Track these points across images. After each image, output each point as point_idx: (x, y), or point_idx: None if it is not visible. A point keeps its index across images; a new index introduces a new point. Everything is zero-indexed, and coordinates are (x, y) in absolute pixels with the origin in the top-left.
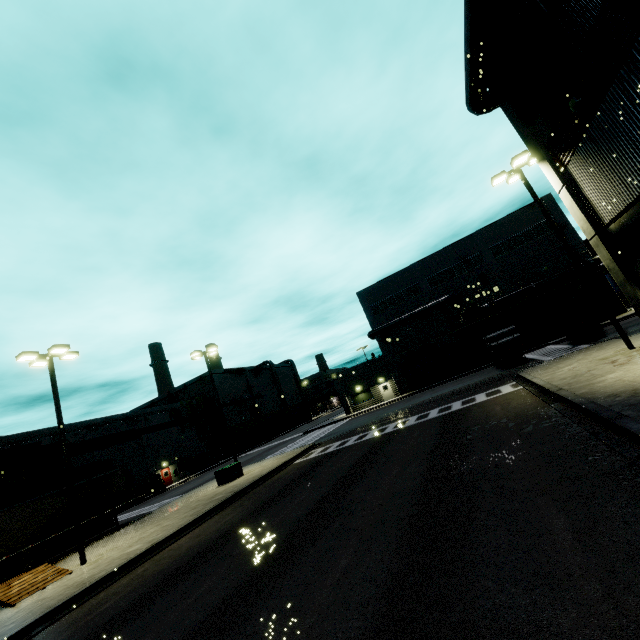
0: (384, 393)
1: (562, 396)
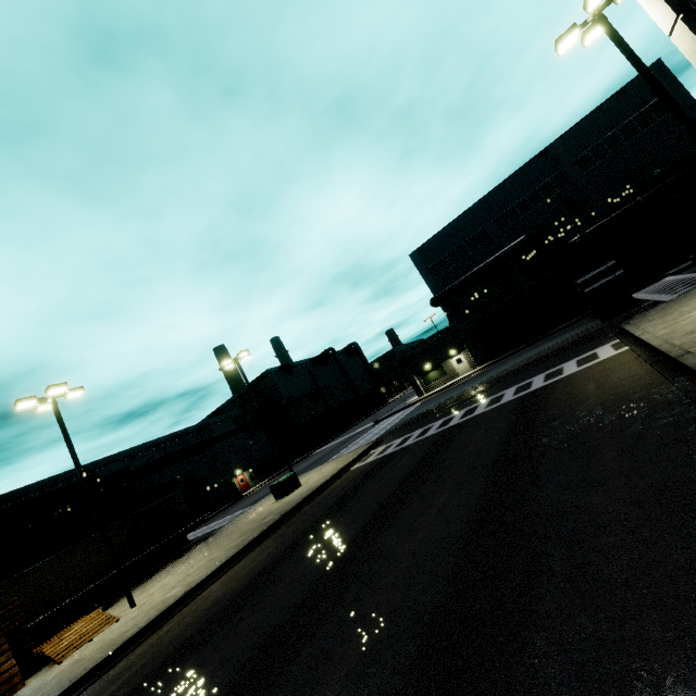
0: (458, 367)
1: (689, 367)
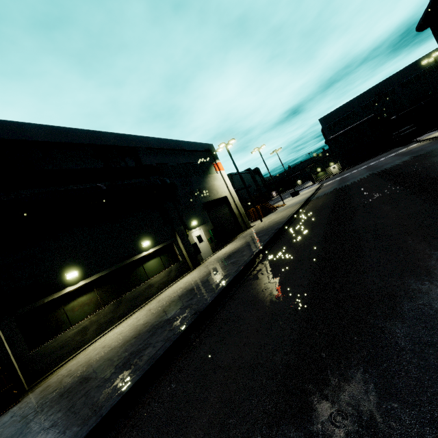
0: (333, 170)
1: None
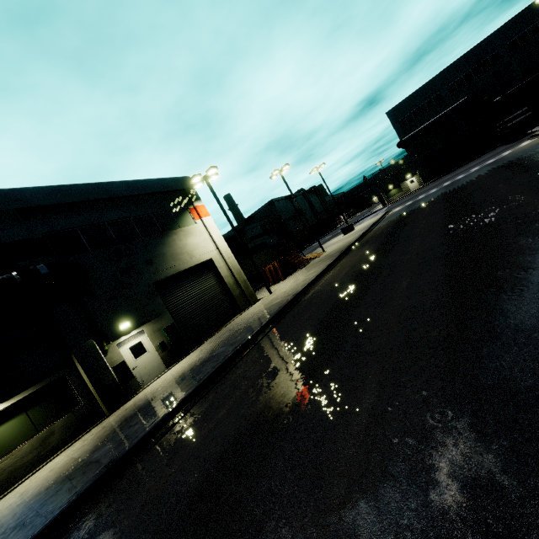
0: (411, 186)
1: None
